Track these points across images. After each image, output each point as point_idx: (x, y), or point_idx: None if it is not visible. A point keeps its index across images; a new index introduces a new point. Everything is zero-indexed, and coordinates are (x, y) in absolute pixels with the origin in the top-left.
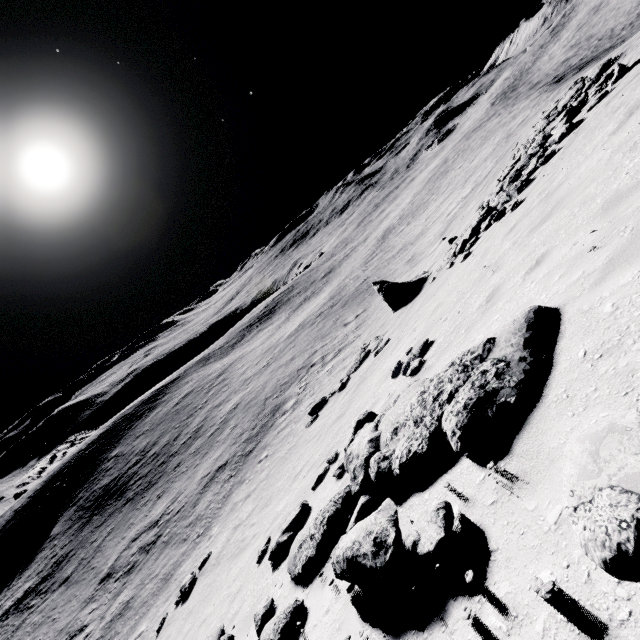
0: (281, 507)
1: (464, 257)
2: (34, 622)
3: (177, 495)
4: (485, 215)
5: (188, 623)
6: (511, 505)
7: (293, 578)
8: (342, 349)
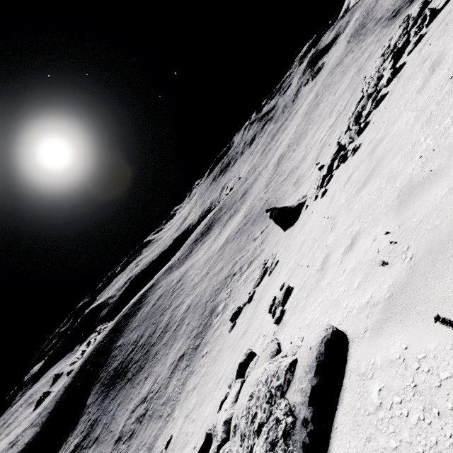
0: (207, 413)
1: (322, 194)
2: None
3: (156, 378)
4: (336, 154)
5: None
6: None
7: None
8: (252, 261)
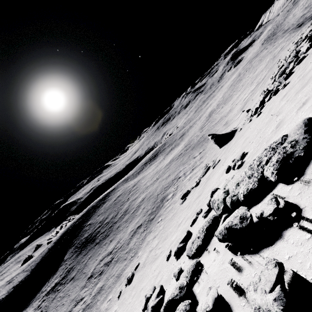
0: (174, 238)
1: (257, 115)
2: (60, 296)
3: (119, 240)
4: (267, 94)
5: (133, 291)
6: (309, 190)
7: (190, 256)
8: (194, 168)
